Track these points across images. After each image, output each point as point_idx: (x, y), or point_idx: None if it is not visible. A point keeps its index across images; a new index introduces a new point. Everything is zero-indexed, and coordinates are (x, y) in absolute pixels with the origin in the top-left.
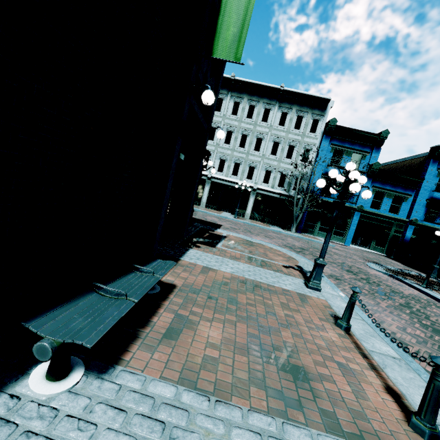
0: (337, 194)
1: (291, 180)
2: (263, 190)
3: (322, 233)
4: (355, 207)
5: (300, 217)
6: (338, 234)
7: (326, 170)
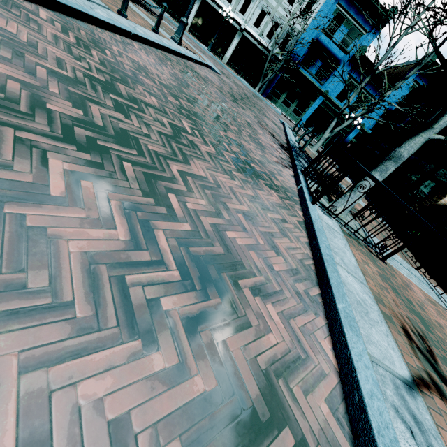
0: (315, 70)
1: (281, 34)
2: (250, 35)
3: (284, 106)
4: (322, 90)
5: (268, 77)
6: (297, 113)
7: (317, 36)
